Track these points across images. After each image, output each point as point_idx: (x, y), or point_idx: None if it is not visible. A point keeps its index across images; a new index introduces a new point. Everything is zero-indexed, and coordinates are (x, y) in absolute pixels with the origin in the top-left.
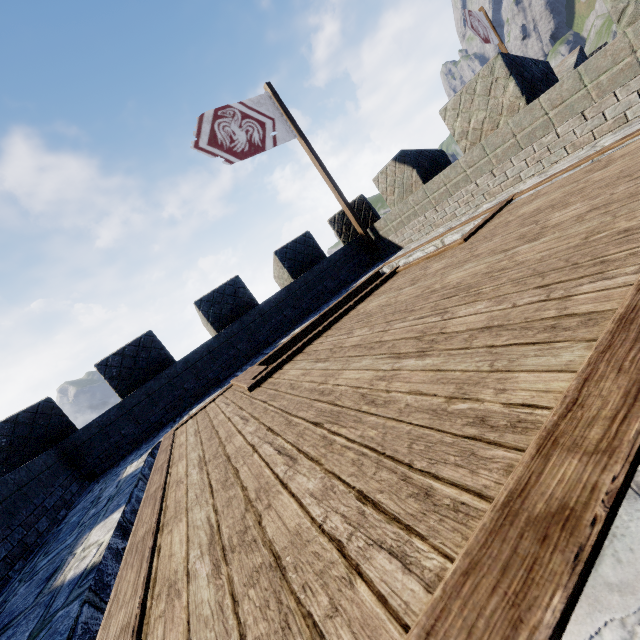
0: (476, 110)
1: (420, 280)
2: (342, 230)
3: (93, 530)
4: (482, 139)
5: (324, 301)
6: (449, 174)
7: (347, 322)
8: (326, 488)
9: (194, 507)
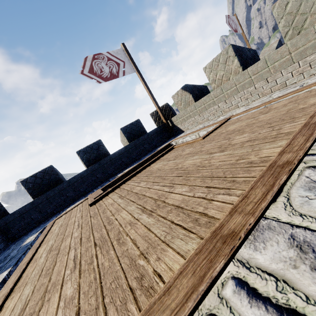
0: (219, 70)
1: (177, 158)
2: (156, 119)
3: None
4: (222, 84)
5: (144, 155)
6: (206, 99)
7: (143, 174)
8: (72, 298)
9: (29, 283)
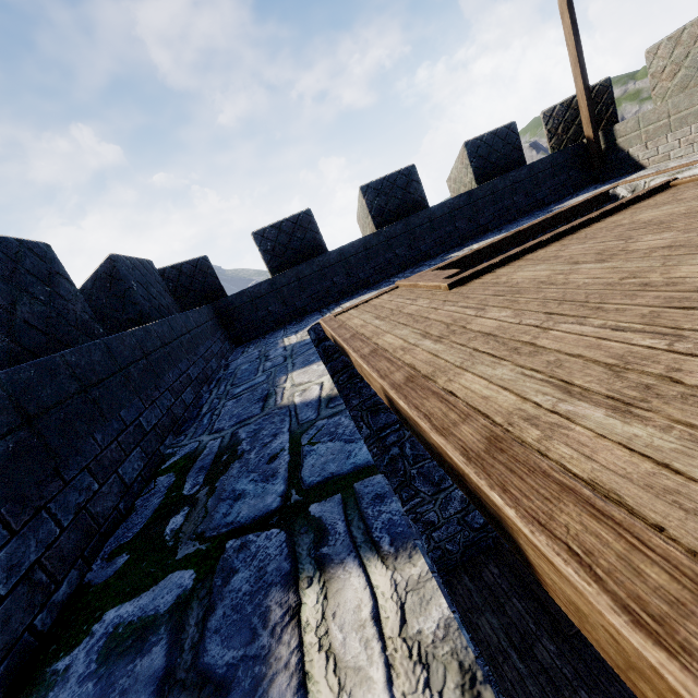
0: None
1: None
2: (557, 130)
3: (291, 374)
4: None
5: (507, 221)
6: None
7: (601, 232)
8: None
9: (473, 366)
